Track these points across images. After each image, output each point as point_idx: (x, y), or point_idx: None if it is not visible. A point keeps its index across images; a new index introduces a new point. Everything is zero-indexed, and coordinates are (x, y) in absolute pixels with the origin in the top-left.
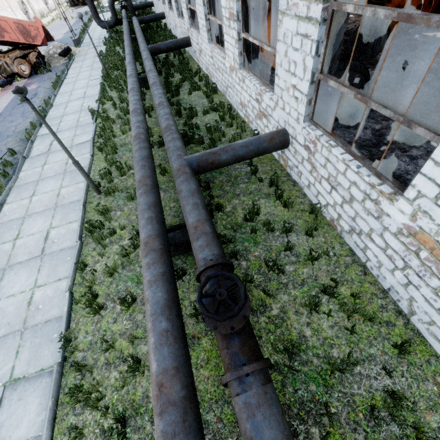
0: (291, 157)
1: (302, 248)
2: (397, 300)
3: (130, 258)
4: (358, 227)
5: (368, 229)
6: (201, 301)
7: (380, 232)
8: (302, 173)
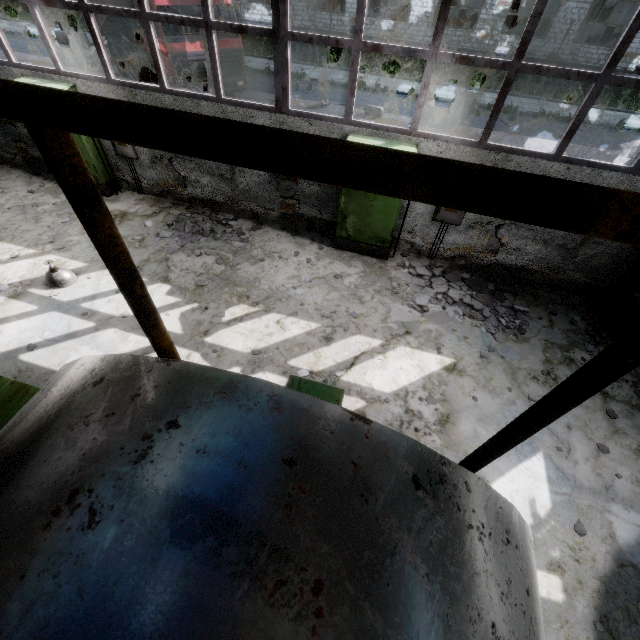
0: None
1: None
2: None
3: None
4: None
5: None
6: None
7: None
8: None
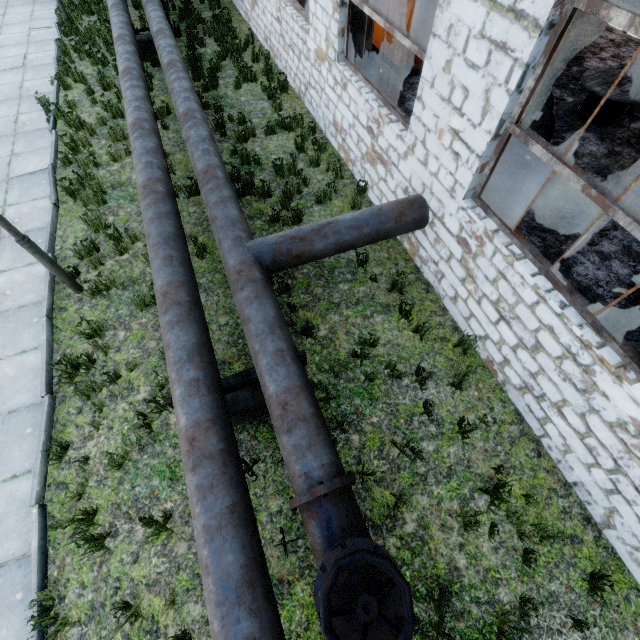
0: (426, 245)
1: (446, 409)
2: (585, 501)
3: (154, 430)
4: (539, 388)
5: (559, 399)
6: (330, 629)
7: (581, 411)
8: (444, 276)
